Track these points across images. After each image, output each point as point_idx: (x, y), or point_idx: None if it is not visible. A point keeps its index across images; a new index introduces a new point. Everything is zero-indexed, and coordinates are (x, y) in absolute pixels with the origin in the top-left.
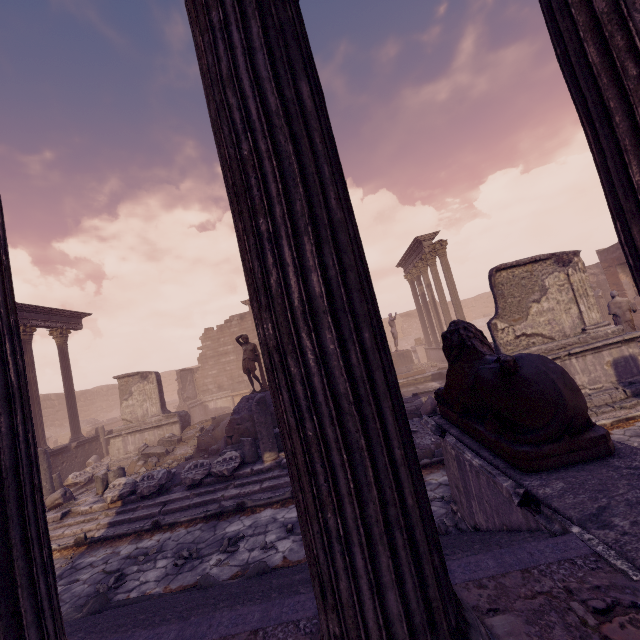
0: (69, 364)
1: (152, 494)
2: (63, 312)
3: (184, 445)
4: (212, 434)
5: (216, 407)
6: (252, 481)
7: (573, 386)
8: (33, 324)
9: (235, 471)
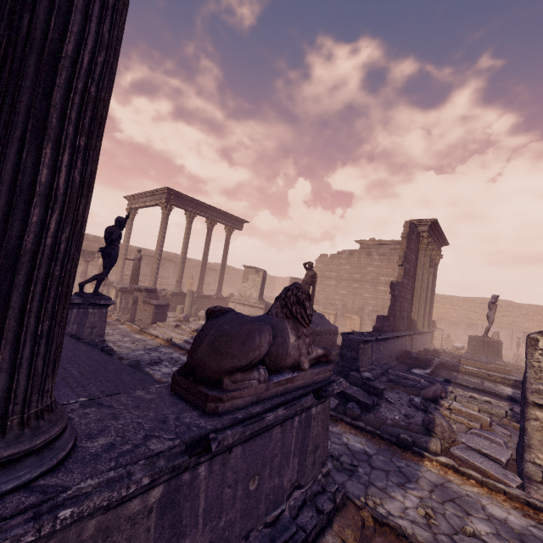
0: (228, 249)
1: None
2: (234, 217)
3: None
4: None
5: None
6: None
7: (218, 347)
8: (216, 220)
9: None
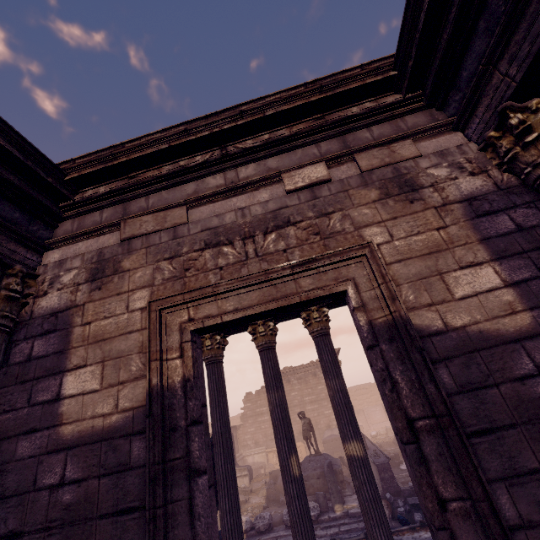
0: None
1: (265, 530)
2: None
3: (255, 495)
4: (274, 487)
5: (253, 461)
6: (332, 525)
7: None
8: None
9: (318, 517)
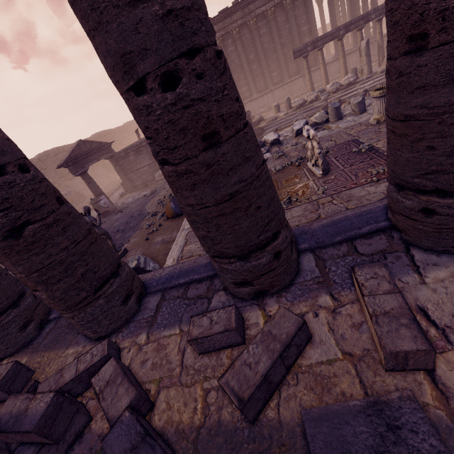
0: None
1: None
2: None
3: None
4: None
5: None
6: None
7: None
8: None
9: None
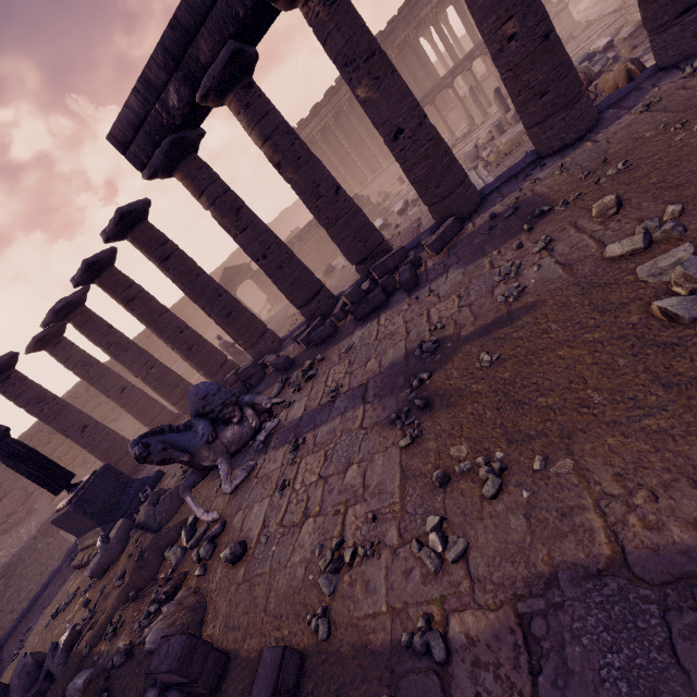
0: None
1: None
2: None
3: None
4: None
5: None
6: None
7: None
8: None
9: None
